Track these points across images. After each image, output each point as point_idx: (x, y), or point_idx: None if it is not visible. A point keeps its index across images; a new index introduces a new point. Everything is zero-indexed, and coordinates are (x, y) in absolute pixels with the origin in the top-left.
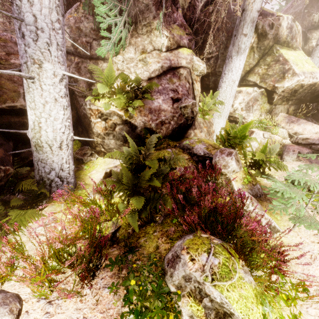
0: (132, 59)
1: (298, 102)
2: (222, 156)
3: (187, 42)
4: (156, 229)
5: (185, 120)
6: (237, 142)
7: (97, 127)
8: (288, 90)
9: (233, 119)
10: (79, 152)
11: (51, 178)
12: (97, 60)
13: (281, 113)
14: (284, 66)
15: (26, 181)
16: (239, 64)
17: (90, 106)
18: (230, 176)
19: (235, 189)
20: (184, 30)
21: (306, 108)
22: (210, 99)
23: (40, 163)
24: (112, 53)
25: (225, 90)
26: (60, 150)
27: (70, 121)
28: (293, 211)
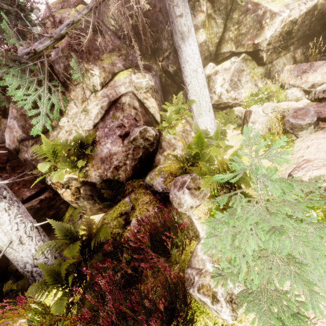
0: (76, 114)
1: (305, 40)
2: (174, 191)
3: (122, 64)
4: (101, 322)
5: (145, 150)
6: (195, 160)
7: (65, 196)
8: (276, 39)
9: (224, 105)
10: (70, 218)
11: (29, 270)
12: (47, 132)
13: (286, 66)
14: (257, 13)
15: (6, 283)
16: (192, 49)
17: (52, 181)
18: (190, 215)
19: (199, 231)
20: (118, 52)
21: (318, 44)
22: (172, 107)
23: (13, 262)
24: (48, 124)
25: (190, 86)
26: (23, 245)
27: (20, 216)
28: (243, 280)
